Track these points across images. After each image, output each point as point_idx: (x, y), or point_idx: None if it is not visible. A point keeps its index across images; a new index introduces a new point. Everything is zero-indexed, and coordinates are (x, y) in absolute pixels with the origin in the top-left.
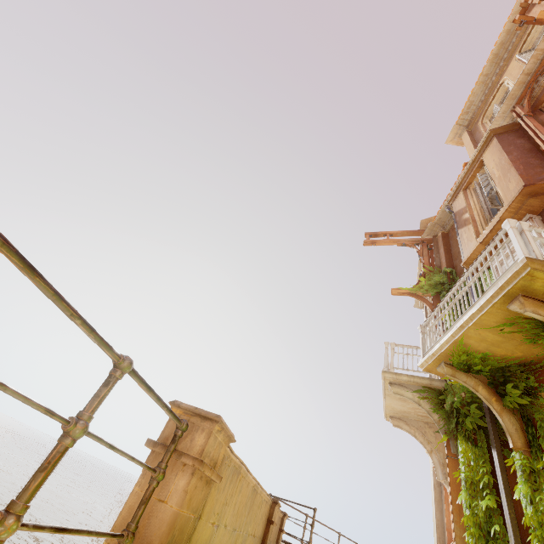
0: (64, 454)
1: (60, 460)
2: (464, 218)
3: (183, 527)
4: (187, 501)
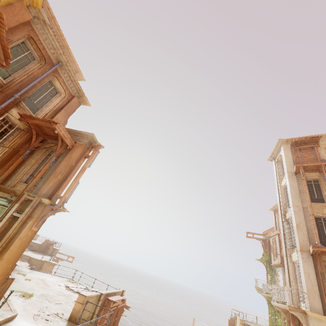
0: None
1: None
2: (272, 250)
3: None
4: None
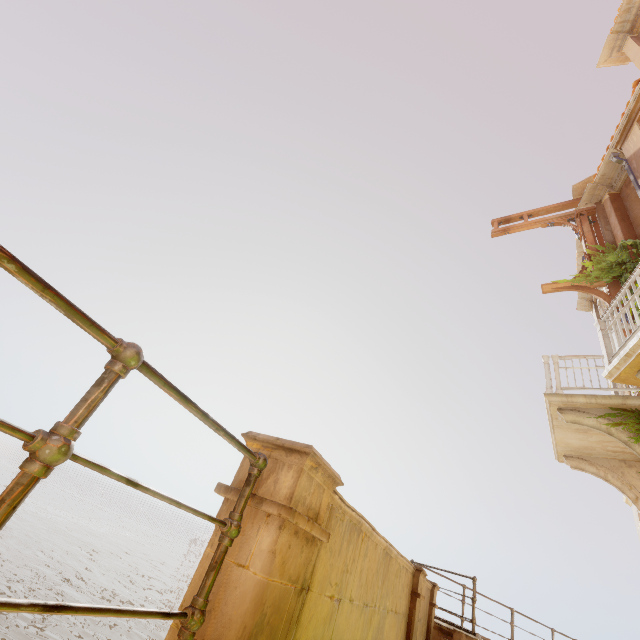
0: (30, 488)
1: (25, 497)
2: None
3: (278, 603)
4: (278, 567)
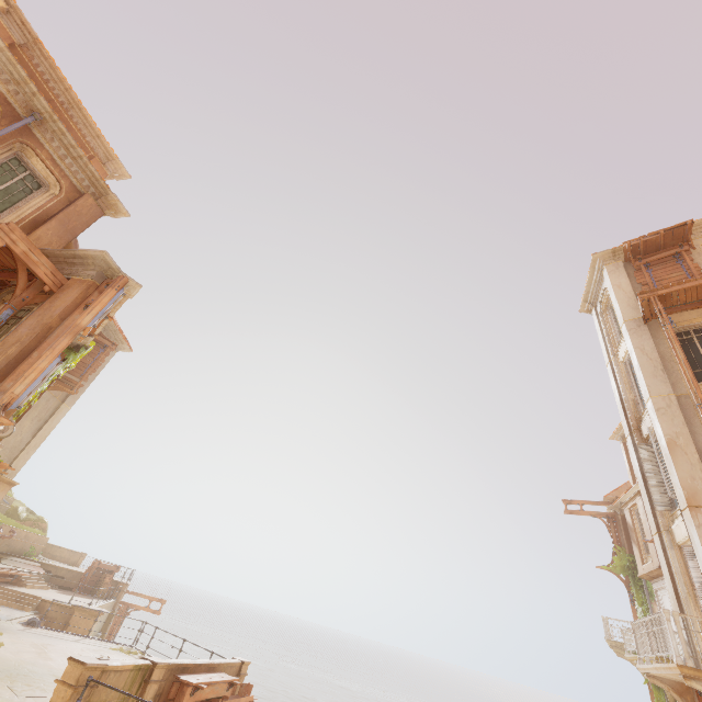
0: None
1: None
2: (633, 537)
3: None
4: None
